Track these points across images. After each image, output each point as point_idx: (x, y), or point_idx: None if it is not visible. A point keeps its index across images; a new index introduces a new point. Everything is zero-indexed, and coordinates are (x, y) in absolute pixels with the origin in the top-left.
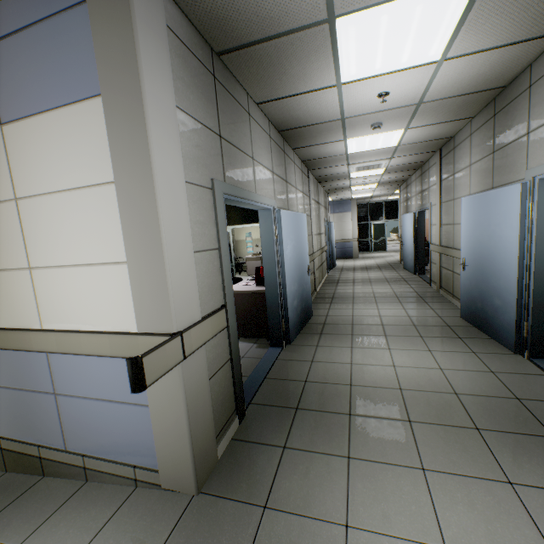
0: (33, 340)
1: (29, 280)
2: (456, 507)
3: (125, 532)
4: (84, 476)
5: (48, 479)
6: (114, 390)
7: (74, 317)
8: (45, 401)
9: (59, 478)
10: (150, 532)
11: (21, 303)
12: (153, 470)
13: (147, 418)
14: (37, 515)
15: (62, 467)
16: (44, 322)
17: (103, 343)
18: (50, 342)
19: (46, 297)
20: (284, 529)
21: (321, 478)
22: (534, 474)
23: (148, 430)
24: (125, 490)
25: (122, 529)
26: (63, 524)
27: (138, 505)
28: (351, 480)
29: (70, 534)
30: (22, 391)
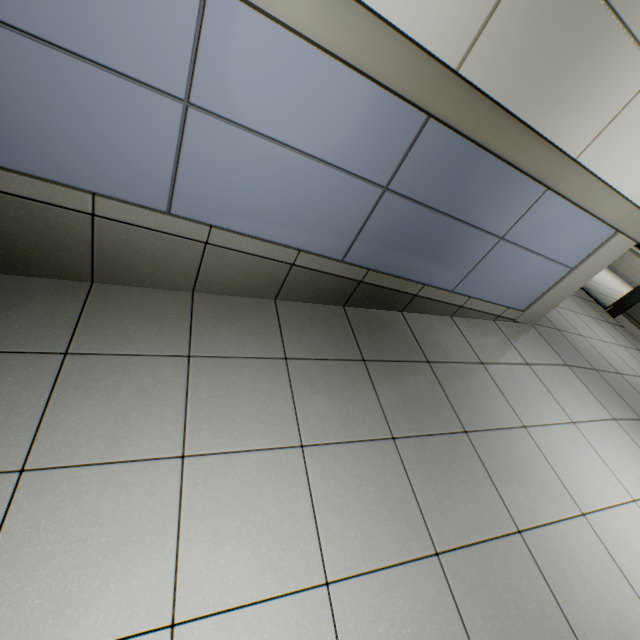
0: (566, 176)
1: (636, 87)
2: (592, 327)
3: (528, 347)
4: (452, 313)
5: (412, 315)
6: (560, 250)
7: (616, 169)
8: (479, 243)
9: (421, 314)
10: (540, 346)
11: (591, 111)
12: (518, 311)
13: (557, 276)
14: (457, 343)
15: (435, 305)
16: (583, 156)
17: (619, 212)
18: (579, 189)
19: (624, 126)
20: (572, 339)
21: (555, 315)
22: (592, 314)
23: (547, 284)
24: (489, 323)
25: (525, 346)
26: (487, 347)
27: (512, 332)
28: (563, 316)
29: (501, 351)
30: (460, 224)
